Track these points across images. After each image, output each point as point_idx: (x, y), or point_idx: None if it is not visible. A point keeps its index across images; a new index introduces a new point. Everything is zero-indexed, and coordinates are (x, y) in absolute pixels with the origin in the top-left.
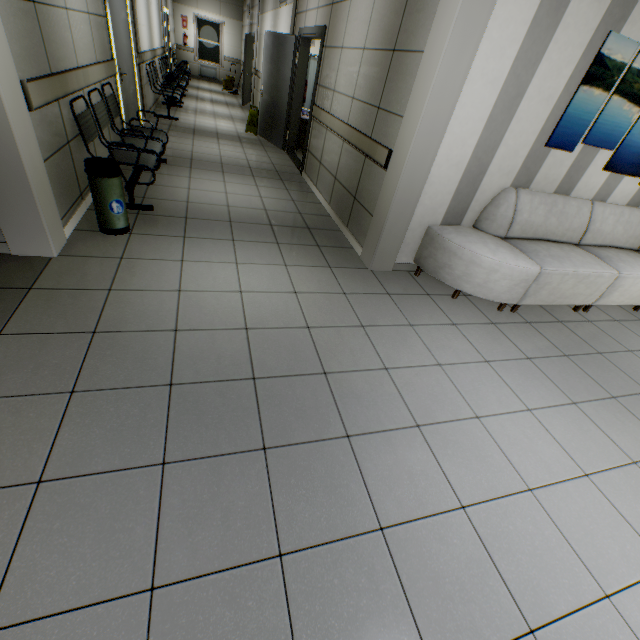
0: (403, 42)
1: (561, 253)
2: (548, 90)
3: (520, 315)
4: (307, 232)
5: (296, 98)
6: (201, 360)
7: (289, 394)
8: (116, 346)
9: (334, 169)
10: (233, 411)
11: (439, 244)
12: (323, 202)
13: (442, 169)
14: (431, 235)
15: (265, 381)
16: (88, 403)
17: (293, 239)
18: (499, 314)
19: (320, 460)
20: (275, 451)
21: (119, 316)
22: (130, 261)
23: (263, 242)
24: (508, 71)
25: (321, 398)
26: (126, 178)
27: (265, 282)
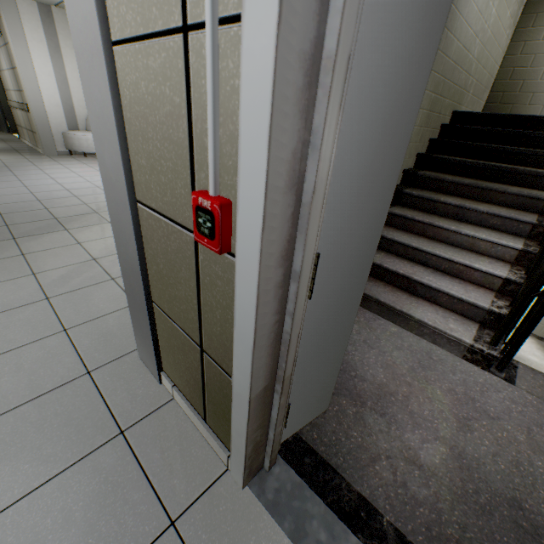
0: (14, 65)
1: None
2: (78, 77)
3: None
4: (15, 151)
5: (4, 102)
6: None
7: None
8: None
9: (25, 125)
10: None
11: (67, 137)
12: (30, 144)
13: (52, 108)
14: (64, 135)
15: None
16: None
17: (5, 152)
18: None
19: None
20: None
21: None
22: None
23: None
24: (54, 71)
25: (3, 168)
26: None
27: None
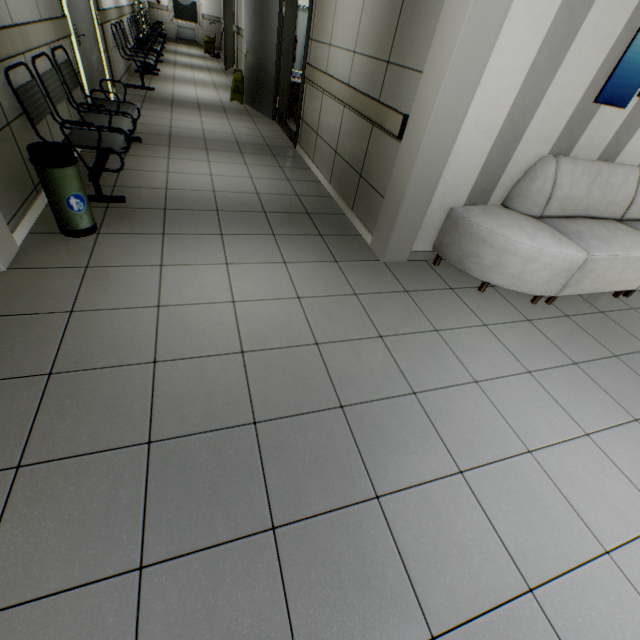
0: None
1: (607, 233)
2: (606, 27)
3: (557, 307)
4: (307, 218)
5: (285, 58)
6: (187, 402)
7: (300, 441)
8: (78, 392)
9: (334, 141)
10: (230, 474)
11: (465, 229)
12: (322, 180)
13: (470, 137)
14: (454, 218)
15: (269, 425)
16: (39, 482)
17: (291, 228)
18: (533, 308)
19: (346, 538)
20: (287, 530)
21: (83, 348)
22: (97, 270)
23: (257, 234)
24: (560, 2)
25: (340, 443)
26: (93, 163)
27: (262, 286)
